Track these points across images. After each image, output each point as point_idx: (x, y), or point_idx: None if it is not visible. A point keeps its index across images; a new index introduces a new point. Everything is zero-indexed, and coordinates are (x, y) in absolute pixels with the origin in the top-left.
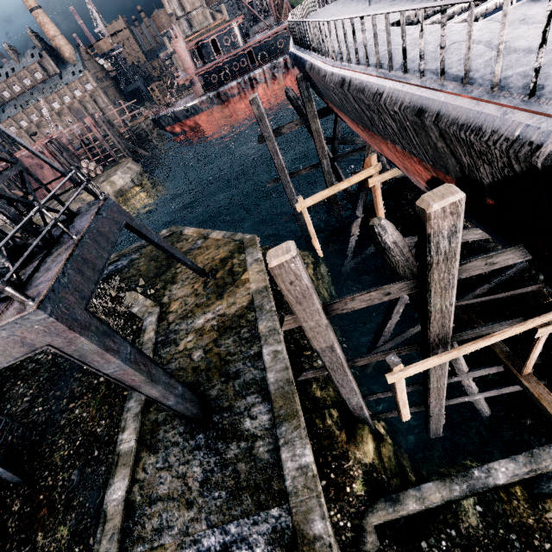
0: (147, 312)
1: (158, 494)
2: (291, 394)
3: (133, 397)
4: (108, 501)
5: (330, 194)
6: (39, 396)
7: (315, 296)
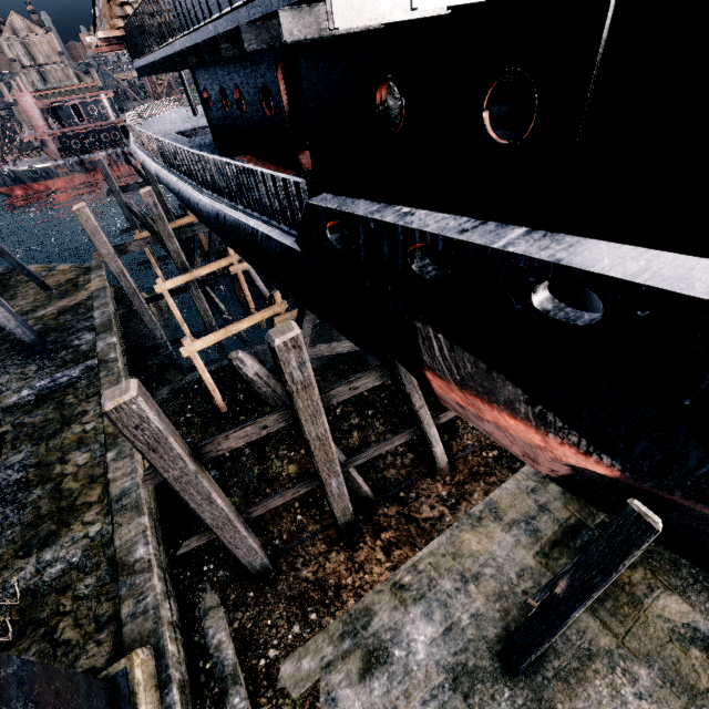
0: None
1: None
2: (110, 324)
3: None
4: None
5: None
6: None
7: (102, 232)
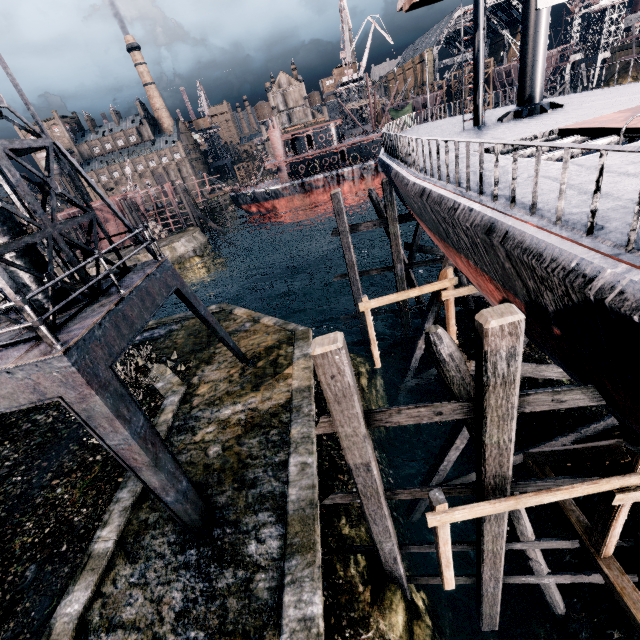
0: (172, 390)
1: (121, 618)
2: (311, 520)
3: (127, 486)
4: (59, 614)
5: (398, 299)
6: (23, 463)
7: (356, 397)
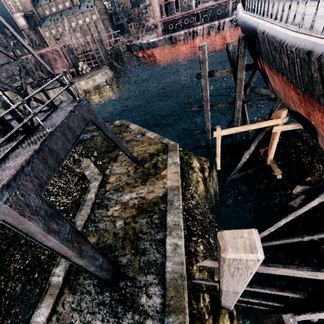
0: (94, 177)
1: None
2: (182, 289)
3: None
4: (33, 321)
5: (241, 130)
6: None
7: (251, 276)
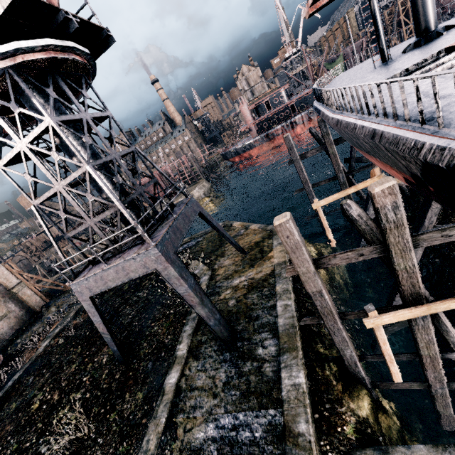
0: (203, 273)
1: (196, 385)
2: (293, 334)
3: (188, 324)
4: (166, 383)
5: (340, 197)
6: (137, 316)
7: (304, 248)
